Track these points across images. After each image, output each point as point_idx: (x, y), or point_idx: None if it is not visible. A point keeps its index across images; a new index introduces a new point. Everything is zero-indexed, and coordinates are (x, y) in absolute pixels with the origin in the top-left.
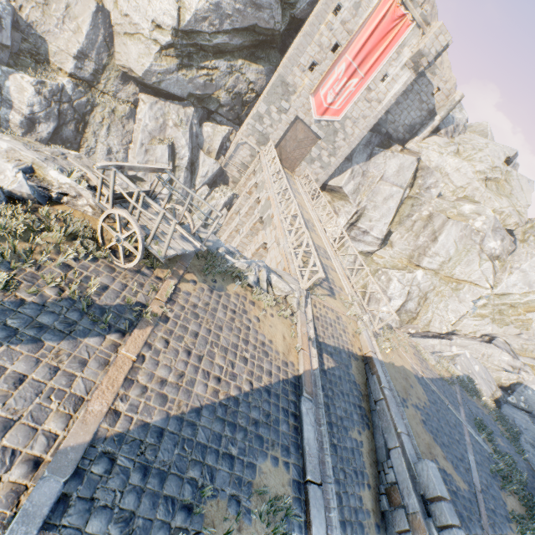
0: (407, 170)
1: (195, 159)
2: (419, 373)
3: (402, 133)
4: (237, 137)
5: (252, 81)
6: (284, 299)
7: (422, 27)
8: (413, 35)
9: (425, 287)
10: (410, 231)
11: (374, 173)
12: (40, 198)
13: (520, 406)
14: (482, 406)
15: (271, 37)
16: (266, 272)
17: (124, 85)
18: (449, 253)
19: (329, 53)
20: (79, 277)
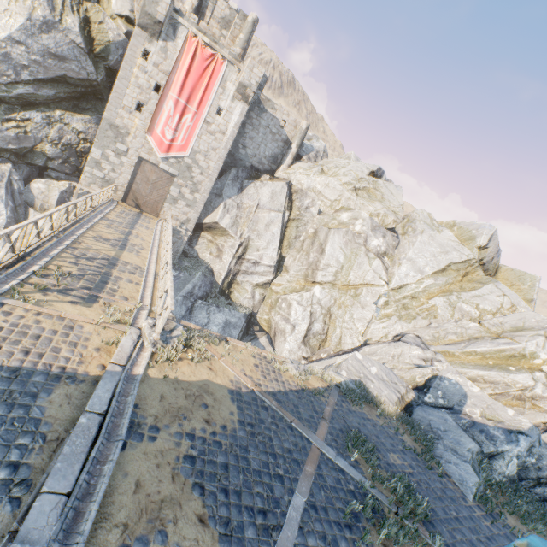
0: (280, 194)
1: (23, 218)
2: (247, 386)
3: (267, 164)
4: (77, 188)
5: (81, 131)
6: None
7: (235, 63)
8: (230, 71)
9: (326, 303)
10: (301, 252)
11: (249, 204)
12: None
13: (439, 404)
14: (379, 416)
15: (92, 88)
16: None
17: None
18: (339, 261)
19: (152, 93)
20: None
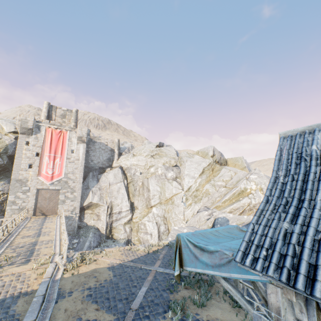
0: (118, 174)
1: None
2: (117, 263)
3: (107, 163)
4: (4, 221)
5: (0, 190)
6: None
7: (73, 130)
8: (72, 134)
9: (161, 214)
10: (140, 195)
11: (105, 185)
12: None
13: None
14: None
15: (2, 168)
16: None
17: None
18: (158, 191)
19: (36, 157)
20: None
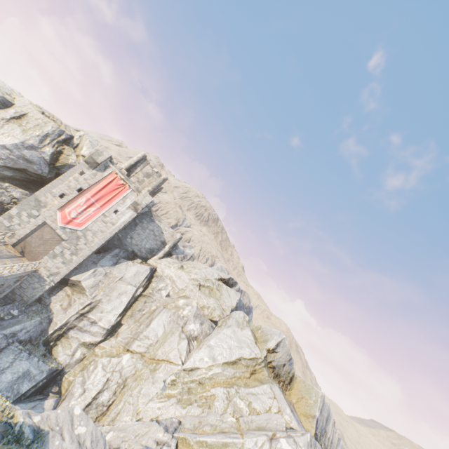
0: (142, 274)
1: None
2: None
3: (145, 253)
4: None
5: (16, 197)
6: None
7: (136, 191)
8: (132, 194)
9: (127, 372)
10: (137, 322)
11: (116, 275)
12: None
13: None
14: None
15: (41, 179)
16: None
17: None
18: (157, 335)
19: (76, 191)
20: None
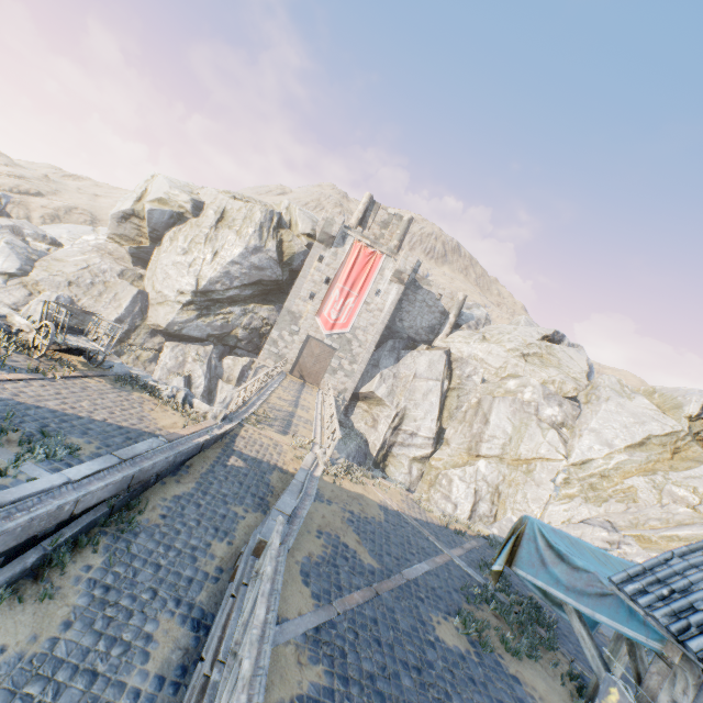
0: (438, 363)
1: (213, 387)
2: (393, 507)
3: (425, 334)
4: (256, 362)
5: (265, 317)
6: (202, 415)
7: (392, 256)
8: (388, 262)
9: (493, 479)
10: (463, 423)
11: (406, 373)
12: (4, 330)
13: None
14: None
15: (277, 286)
16: (185, 393)
17: (152, 338)
18: (507, 432)
19: (323, 285)
20: (2, 354)
